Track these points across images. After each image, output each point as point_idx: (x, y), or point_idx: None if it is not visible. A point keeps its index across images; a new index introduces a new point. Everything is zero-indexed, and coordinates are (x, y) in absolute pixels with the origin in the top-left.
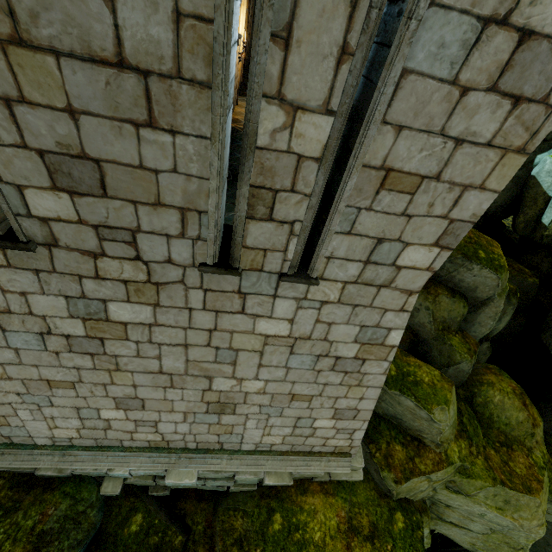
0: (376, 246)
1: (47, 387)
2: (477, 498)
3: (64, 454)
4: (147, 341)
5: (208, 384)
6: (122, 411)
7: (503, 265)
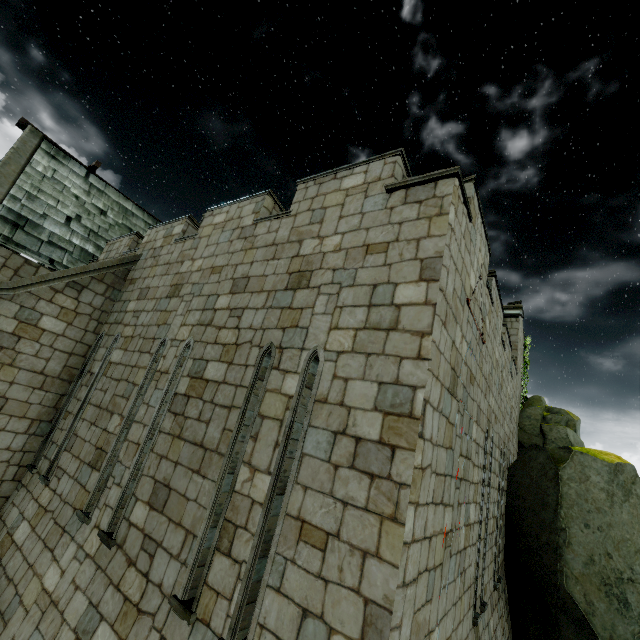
0: (302, 621)
1: None
2: None
3: None
4: None
5: None
6: None
7: None
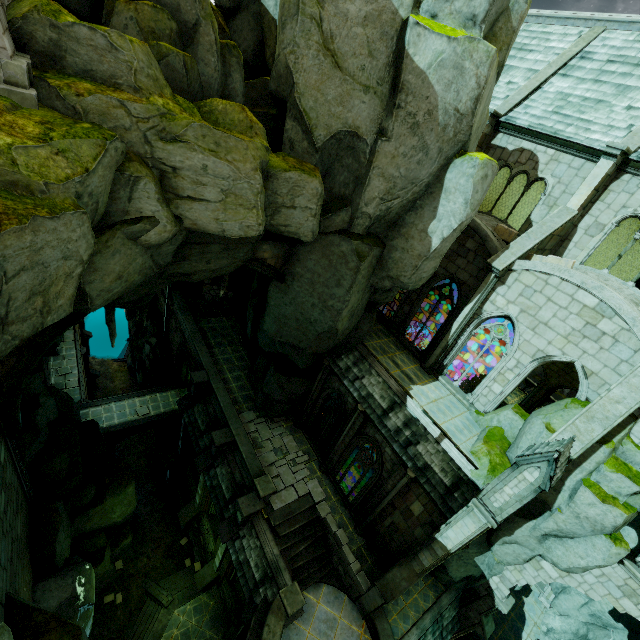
0: None
1: None
2: (188, 139)
3: None
4: None
5: None
6: None
7: None
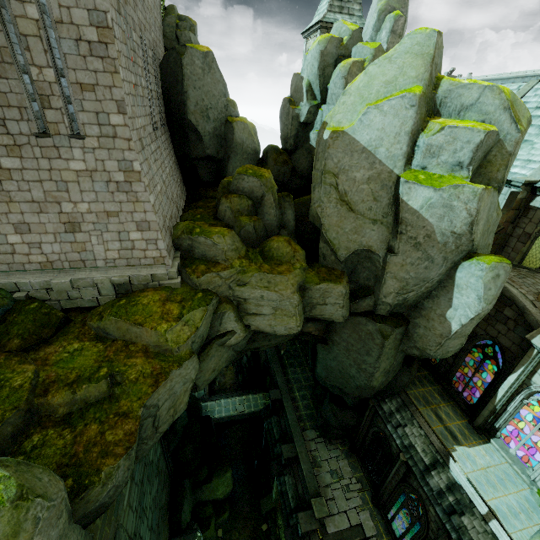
0: (98, 116)
1: None
2: (252, 283)
3: None
4: (22, 180)
5: (60, 208)
6: (20, 236)
7: (263, 175)
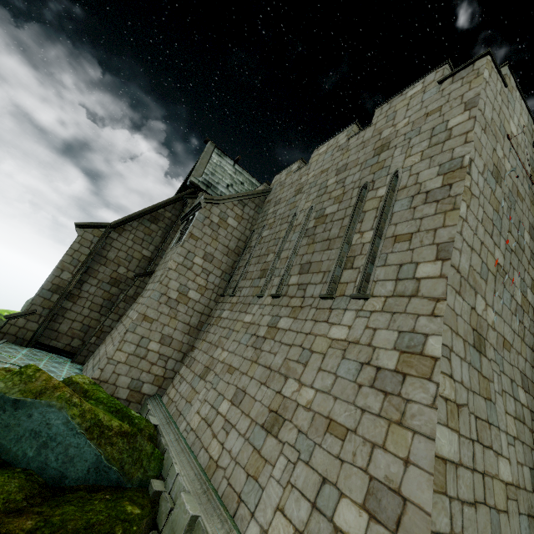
0: (400, 269)
1: (226, 371)
2: None
3: (178, 439)
4: (279, 341)
5: (282, 385)
6: (230, 405)
7: None
